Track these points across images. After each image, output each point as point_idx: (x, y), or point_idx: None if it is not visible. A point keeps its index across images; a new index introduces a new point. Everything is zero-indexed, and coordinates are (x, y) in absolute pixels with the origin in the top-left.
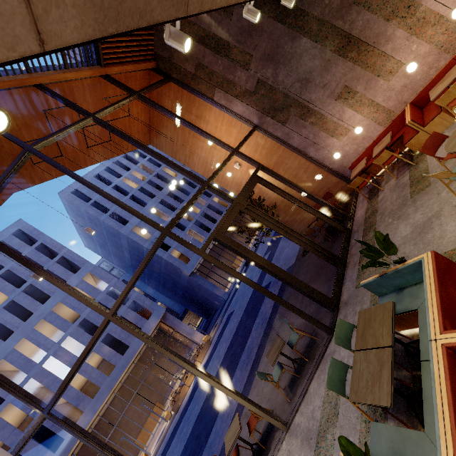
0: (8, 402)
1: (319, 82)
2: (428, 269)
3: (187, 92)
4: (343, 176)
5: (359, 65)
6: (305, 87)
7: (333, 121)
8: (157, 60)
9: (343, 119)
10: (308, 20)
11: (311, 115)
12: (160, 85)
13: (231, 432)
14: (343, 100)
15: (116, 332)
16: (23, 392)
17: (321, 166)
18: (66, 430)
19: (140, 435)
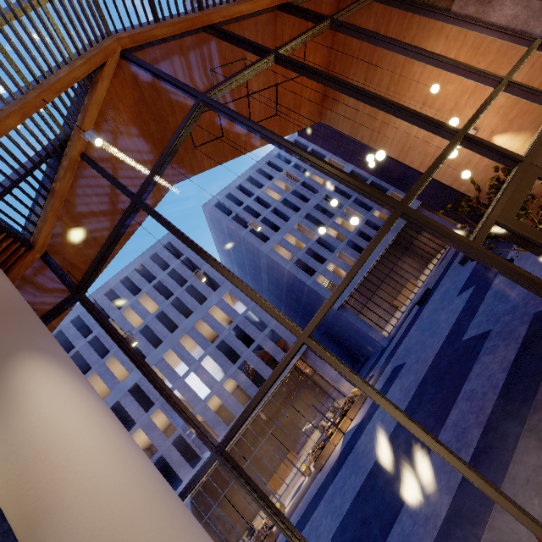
0: (157, 406)
1: None
2: None
3: (400, 13)
4: None
5: None
6: None
7: None
8: None
9: None
10: None
11: None
12: (360, 6)
13: None
14: None
15: (253, 361)
16: (192, 417)
17: None
18: (242, 487)
19: (272, 480)
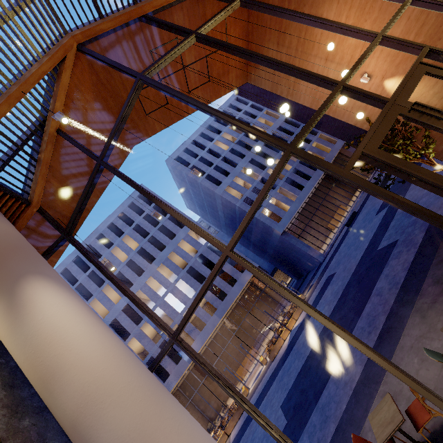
0: (145, 320)
1: None
2: None
3: None
4: None
5: None
6: None
7: None
8: None
9: None
10: None
11: None
12: None
13: (381, 415)
14: None
15: (216, 280)
16: (154, 316)
17: None
18: (192, 360)
19: (239, 370)
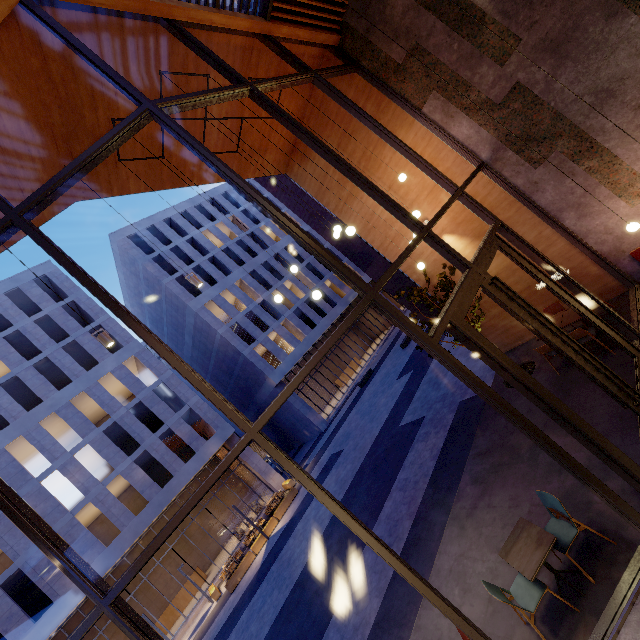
0: None
1: (632, 98)
2: None
3: (379, 94)
4: (614, 266)
5: None
6: (600, 105)
7: (632, 170)
8: (344, 34)
9: None
10: None
11: (592, 155)
12: (343, 71)
13: None
14: None
15: (158, 451)
16: (68, 553)
17: (579, 244)
18: None
19: (164, 614)
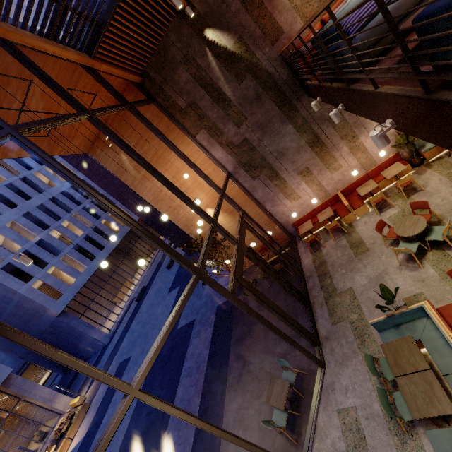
0: None
1: (291, 158)
2: (432, 312)
3: (168, 121)
4: (286, 229)
5: (319, 157)
6: (280, 157)
7: (292, 188)
8: (145, 78)
9: (299, 188)
10: (297, 115)
11: (277, 178)
12: (146, 103)
13: None
14: (302, 175)
15: None
16: None
17: (273, 218)
18: None
19: None
